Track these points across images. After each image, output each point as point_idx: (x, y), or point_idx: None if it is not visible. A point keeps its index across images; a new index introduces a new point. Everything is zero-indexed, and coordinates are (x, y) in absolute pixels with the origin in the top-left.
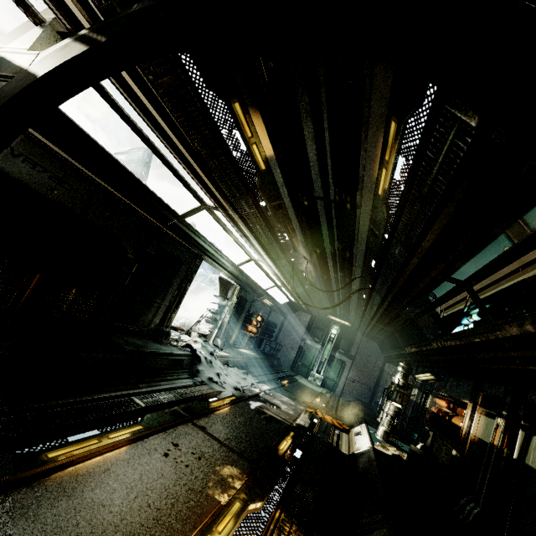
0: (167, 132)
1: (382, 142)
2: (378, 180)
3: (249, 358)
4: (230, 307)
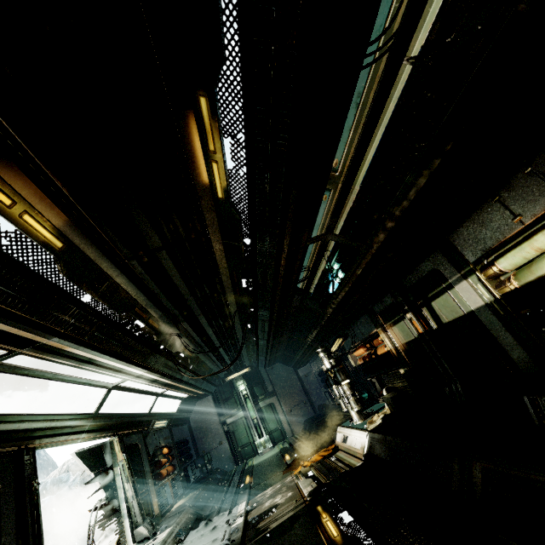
0: None
1: (198, 133)
2: (212, 182)
3: (193, 502)
4: (124, 472)
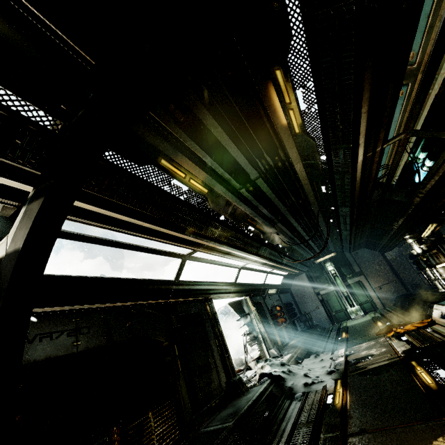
0: (129, 222)
1: (276, 95)
2: (290, 123)
3: (303, 342)
4: (256, 318)
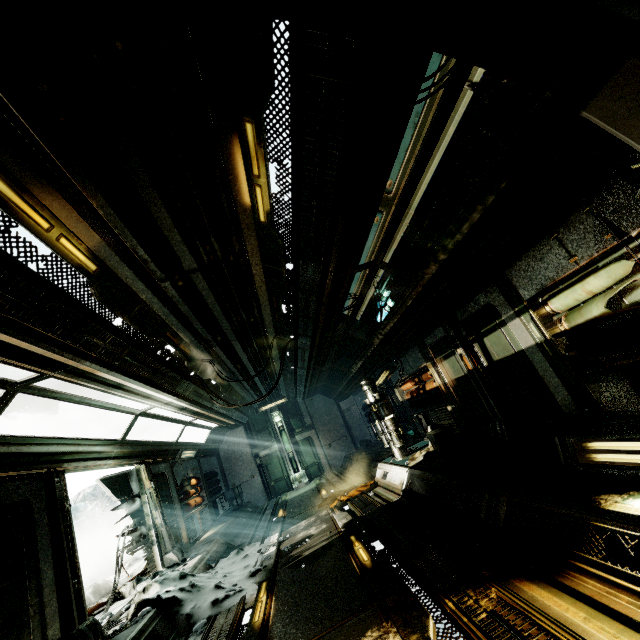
0: None
1: (242, 157)
2: (255, 205)
3: (223, 533)
4: (152, 500)
